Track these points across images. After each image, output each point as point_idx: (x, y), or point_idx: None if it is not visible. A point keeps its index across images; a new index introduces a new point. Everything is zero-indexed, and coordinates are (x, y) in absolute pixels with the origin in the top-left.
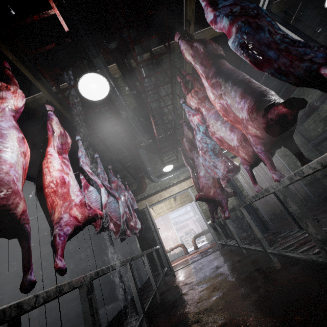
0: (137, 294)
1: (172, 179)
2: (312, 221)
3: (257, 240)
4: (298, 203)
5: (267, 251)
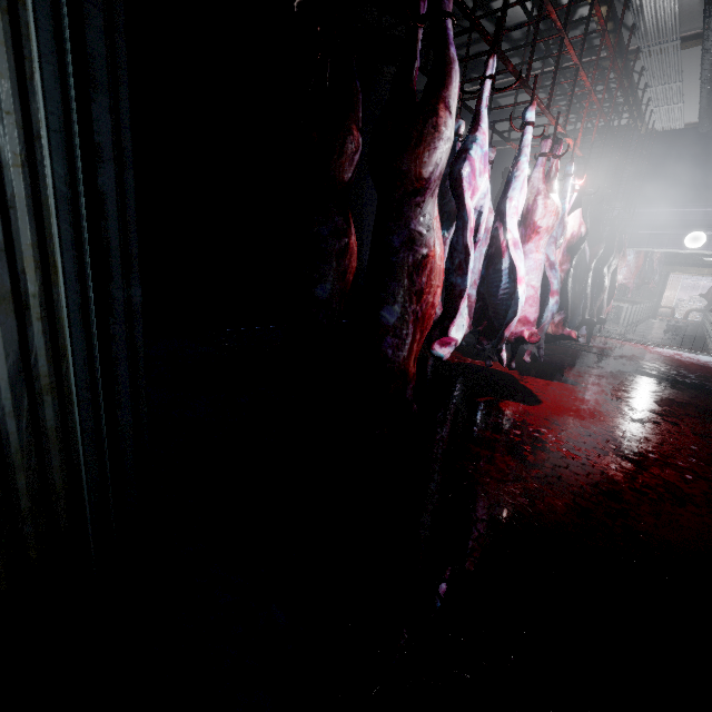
0: (645, 312)
1: (710, 260)
2: (710, 320)
3: (706, 322)
4: (711, 316)
5: (704, 326)
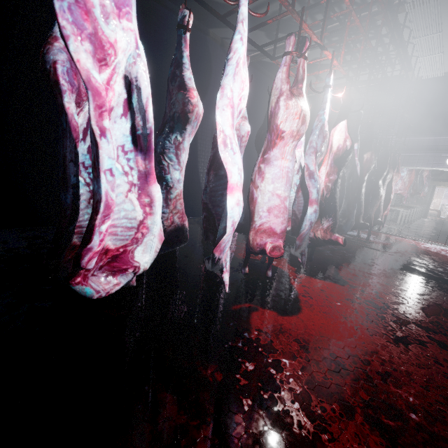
0: (418, 214)
1: None
2: None
3: None
4: None
5: None
